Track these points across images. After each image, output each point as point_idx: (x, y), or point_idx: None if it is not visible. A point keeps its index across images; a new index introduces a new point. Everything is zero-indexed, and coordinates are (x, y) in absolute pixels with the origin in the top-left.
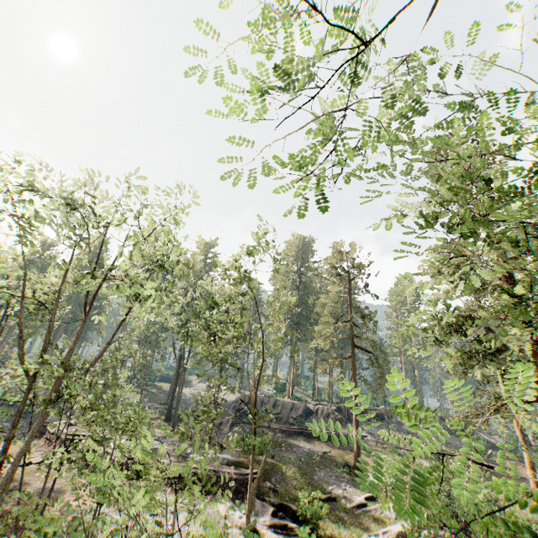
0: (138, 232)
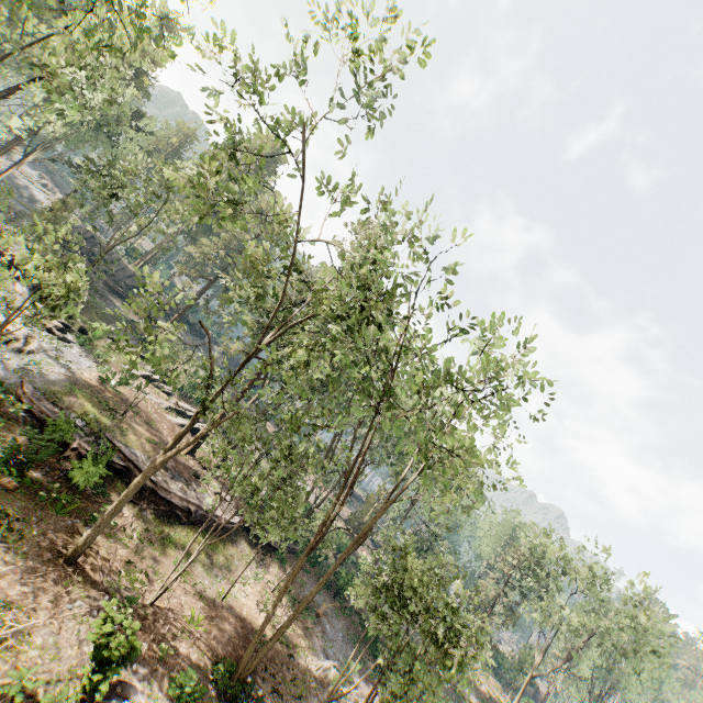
0: None
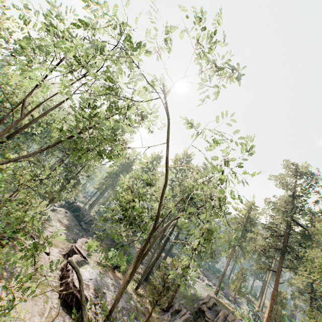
0: None
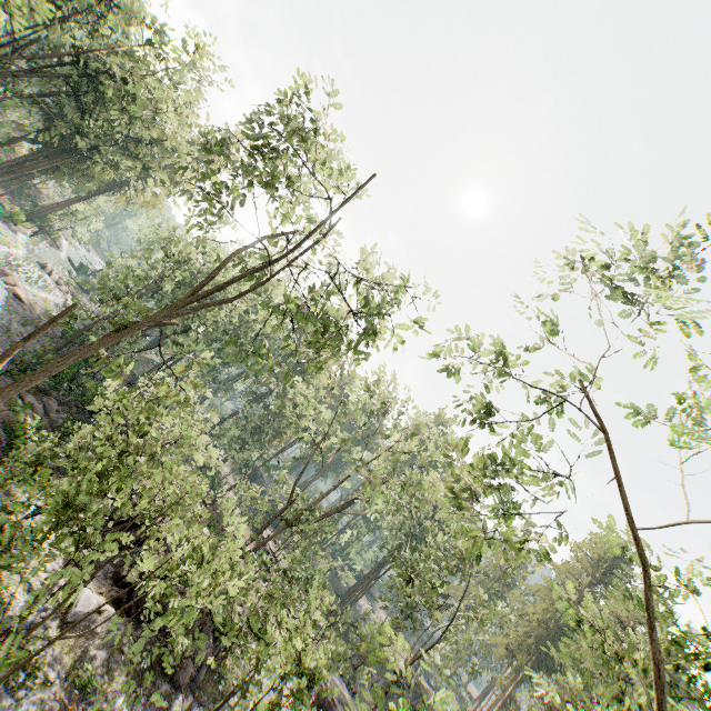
0: (406, 451)
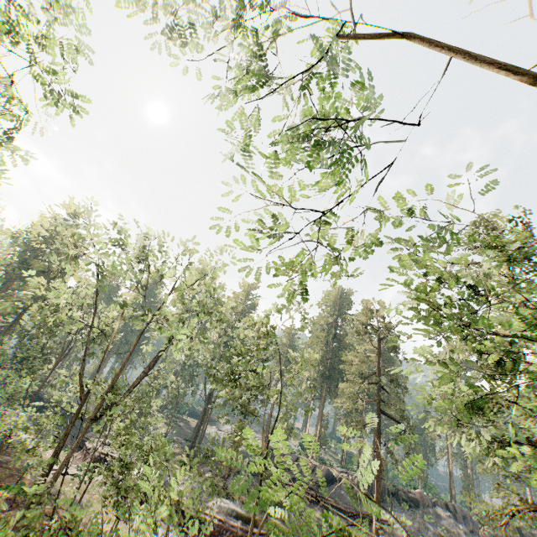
0: (184, 282)
